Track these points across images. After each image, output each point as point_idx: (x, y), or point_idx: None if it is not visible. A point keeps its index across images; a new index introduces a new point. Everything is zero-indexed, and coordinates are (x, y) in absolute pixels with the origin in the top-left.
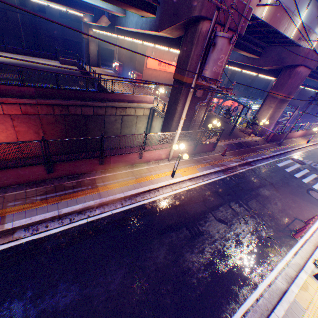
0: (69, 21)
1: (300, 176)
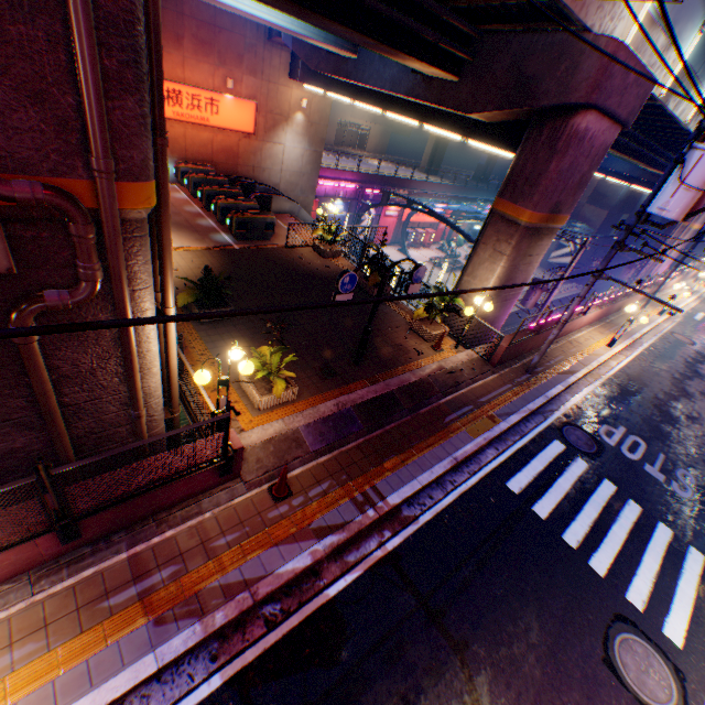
0: None
1: (586, 531)
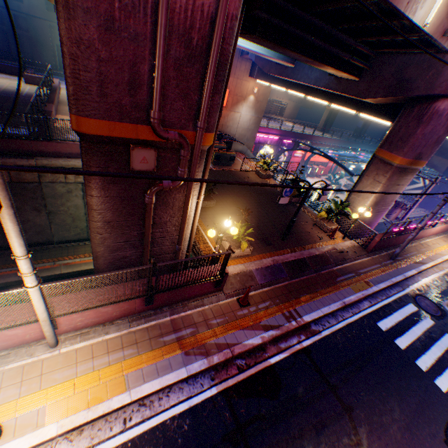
0: None
1: (432, 362)
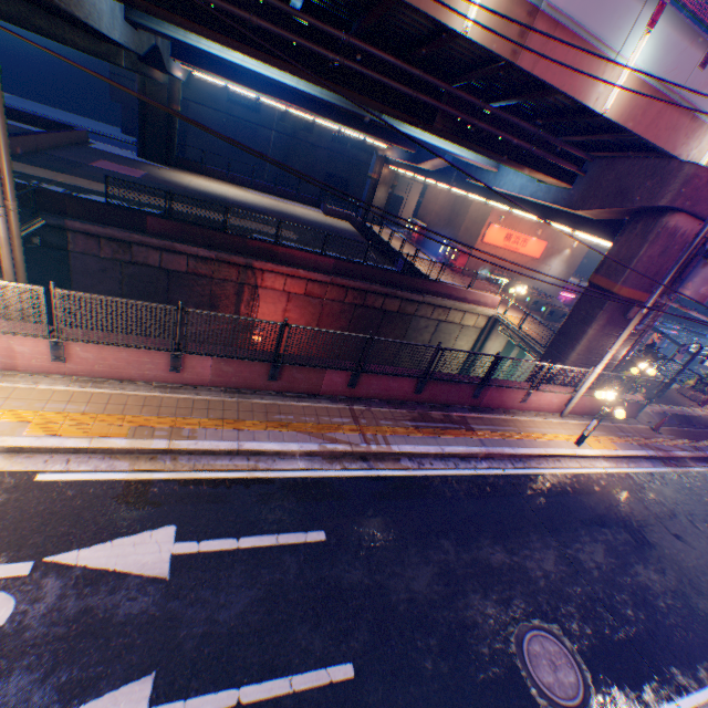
0: (343, 146)
1: None
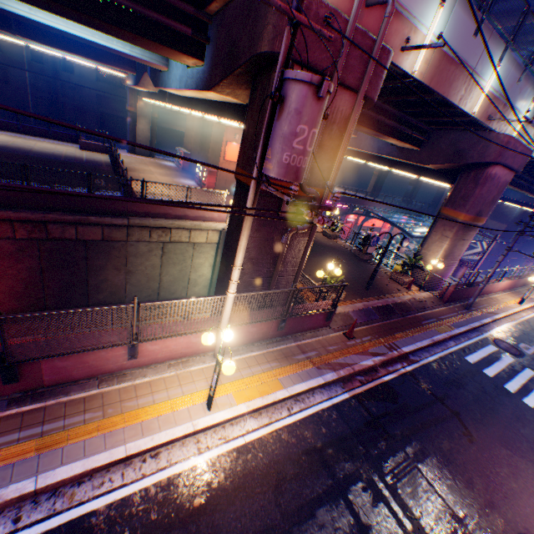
0: (112, 86)
1: (518, 387)
